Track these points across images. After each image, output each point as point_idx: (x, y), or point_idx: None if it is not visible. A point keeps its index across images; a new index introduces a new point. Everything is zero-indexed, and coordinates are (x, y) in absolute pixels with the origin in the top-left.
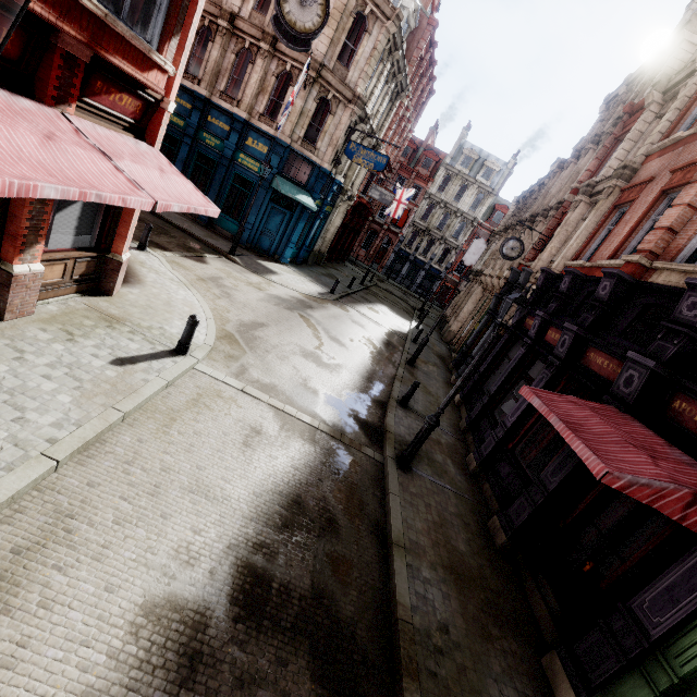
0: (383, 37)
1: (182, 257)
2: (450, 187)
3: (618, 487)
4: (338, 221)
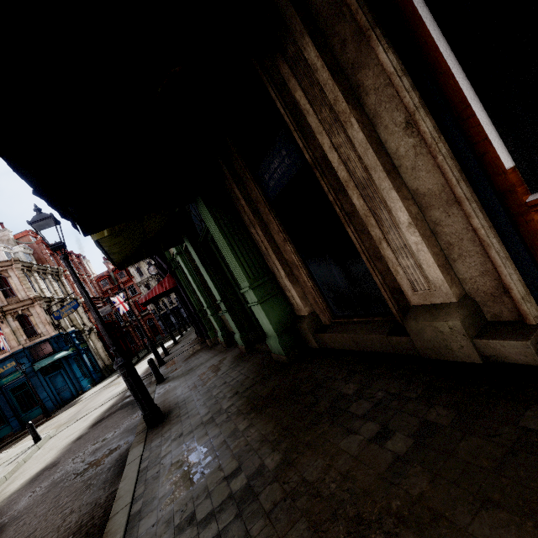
0: (18, 271)
1: (17, 443)
2: (144, 270)
3: (145, 300)
4: (99, 344)
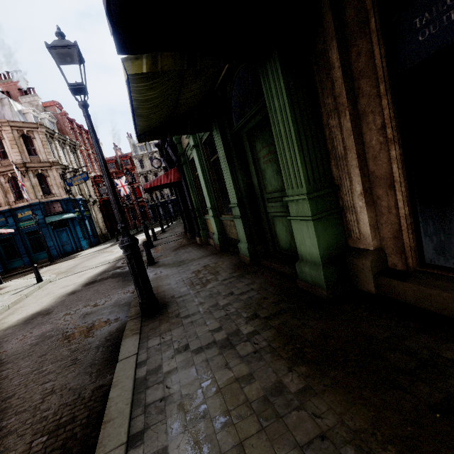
0: (42, 135)
1: (25, 276)
2: (145, 163)
3: (149, 186)
4: (99, 215)
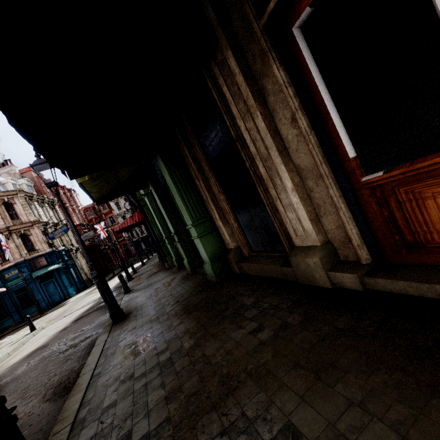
0: (22, 199)
1: (18, 332)
2: (122, 205)
3: (119, 229)
4: (83, 261)
